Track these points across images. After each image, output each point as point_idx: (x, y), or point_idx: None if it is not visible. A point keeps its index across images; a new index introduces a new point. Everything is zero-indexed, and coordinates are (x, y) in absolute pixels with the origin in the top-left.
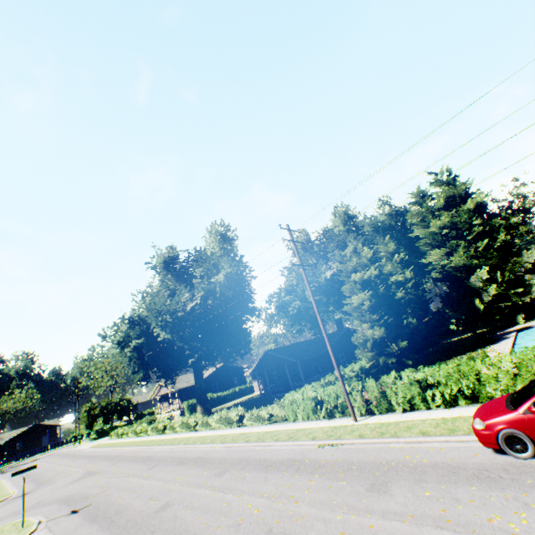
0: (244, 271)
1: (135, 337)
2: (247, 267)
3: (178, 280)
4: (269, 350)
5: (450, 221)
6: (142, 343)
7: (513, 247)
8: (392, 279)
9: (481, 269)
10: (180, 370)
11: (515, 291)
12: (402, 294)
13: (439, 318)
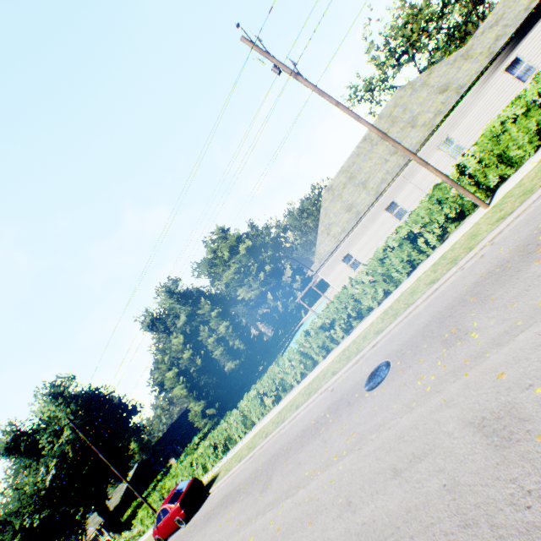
0: (101, 392)
1: (13, 534)
2: (102, 387)
3: (30, 456)
4: (153, 446)
5: (237, 267)
6: (22, 538)
7: (279, 268)
8: (212, 339)
9: (271, 289)
10: (72, 532)
11: (292, 297)
12: (223, 347)
13: (257, 343)
